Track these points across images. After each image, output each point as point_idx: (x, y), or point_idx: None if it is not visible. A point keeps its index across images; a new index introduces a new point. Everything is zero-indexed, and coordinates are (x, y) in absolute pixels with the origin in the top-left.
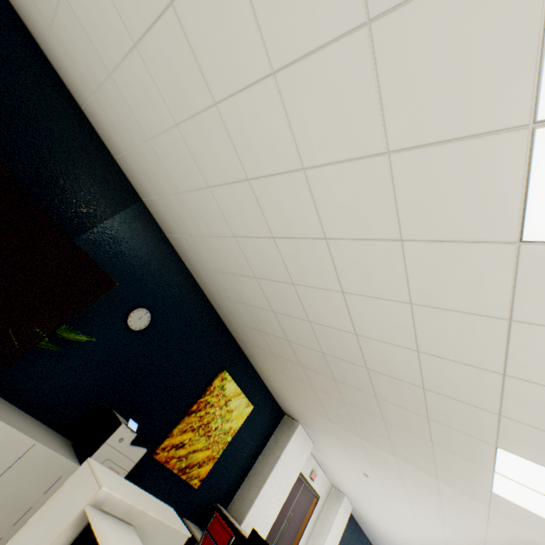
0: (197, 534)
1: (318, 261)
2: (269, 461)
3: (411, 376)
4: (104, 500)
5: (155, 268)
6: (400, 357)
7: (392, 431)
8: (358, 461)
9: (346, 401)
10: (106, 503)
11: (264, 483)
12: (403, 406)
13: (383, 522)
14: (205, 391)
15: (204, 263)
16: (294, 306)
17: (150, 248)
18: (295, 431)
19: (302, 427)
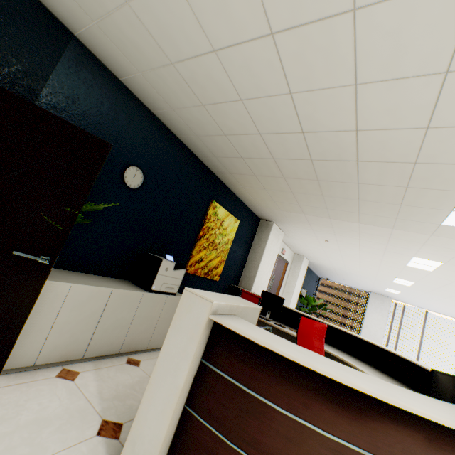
0: None
1: (333, 50)
2: (258, 252)
3: (406, 156)
4: (216, 309)
5: (125, 123)
6: (402, 140)
7: (364, 206)
8: (323, 234)
9: (324, 195)
10: (218, 310)
11: (259, 265)
12: (384, 184)
13: (332, 264)
14: (204, 220)
15: (174, 102)
16: (286, 121)
17: (110, 100)
18: (272, 228)
19: (276, 225)
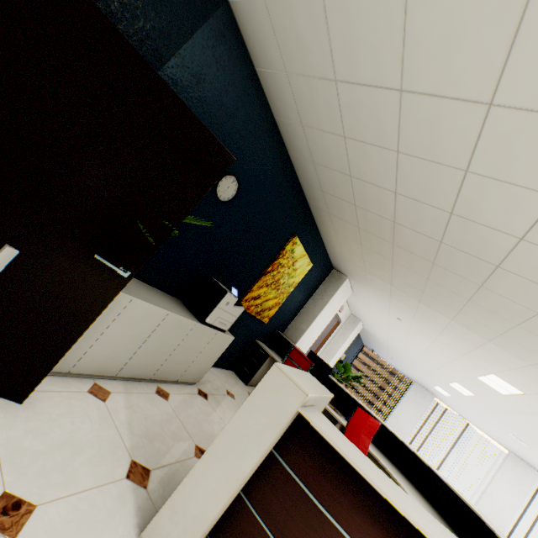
0: (268, 351)
1: None
2: (318, 304)
3: None
4: (306, 401)
5: (241, 122)
6: None
7: (471, 308)
8: (399, 312)
9: (430, 279)
10: (306, 402)
11: (314, 319)
12: (512, 300)
13: (388, 340)
14: (278, 255)
15: (310, 119)
16: (439, 195)
17: (236, 90)
18: (343, 284)
19: (348, 281)
